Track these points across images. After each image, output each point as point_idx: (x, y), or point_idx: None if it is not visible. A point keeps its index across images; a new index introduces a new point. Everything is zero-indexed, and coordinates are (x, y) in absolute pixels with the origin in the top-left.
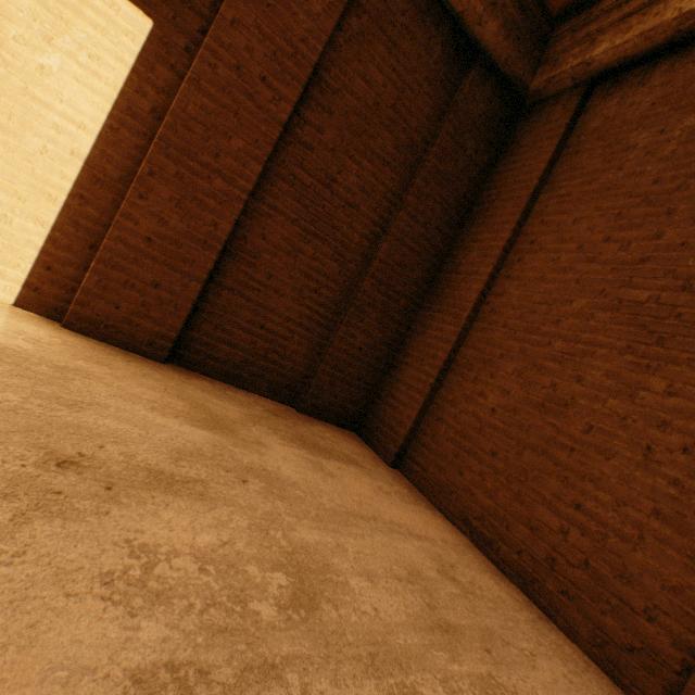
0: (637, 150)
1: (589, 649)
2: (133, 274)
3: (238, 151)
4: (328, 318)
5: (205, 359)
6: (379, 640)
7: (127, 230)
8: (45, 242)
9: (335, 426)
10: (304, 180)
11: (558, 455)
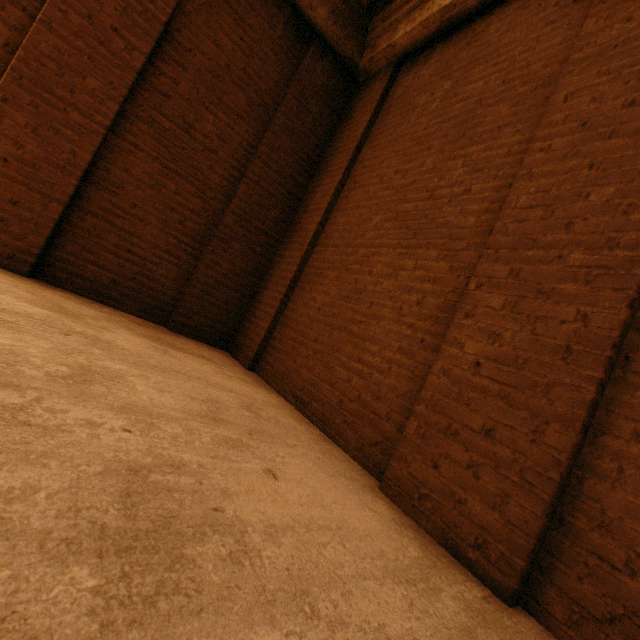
0: (419, 108)
1: (354, 454)
2: None
3: (94, 90)
4: (195, 248)
5: (72, 278)
6: (140, 406)
7: None
8: None
9: (206, 344)
10: (163, 124)
11: (353, 329)
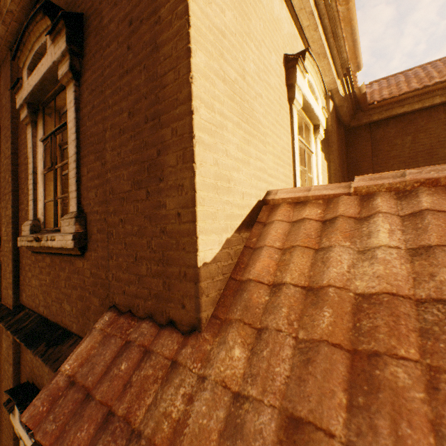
0: (398, 145)
1: None
2: None
3: None
4: None
5: None
6: None
7: None
8: None
9: None
10: None
11: None
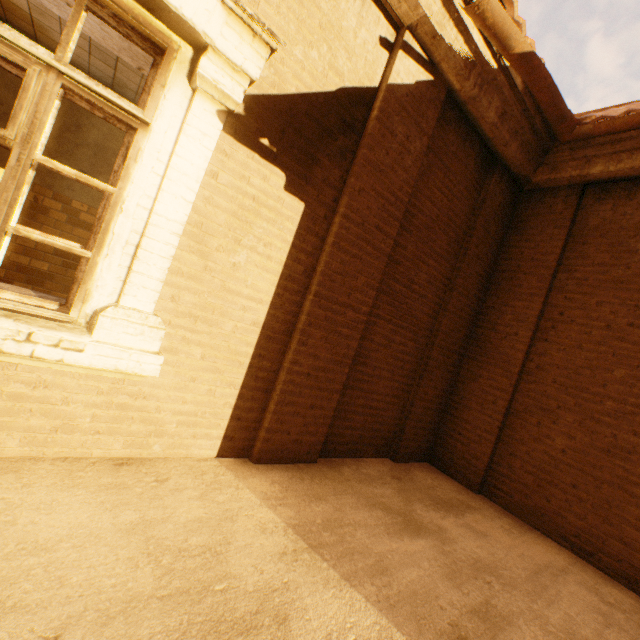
0: (639, 255)
1: None
2: (298, 404)
3: (361, 286)
4: (408, 384)
5: (336, 446)
6: None
7: (294, 373)
8: (236, 400)
9: (416, 463)
10: (395, 288)
11: (632, 490)
